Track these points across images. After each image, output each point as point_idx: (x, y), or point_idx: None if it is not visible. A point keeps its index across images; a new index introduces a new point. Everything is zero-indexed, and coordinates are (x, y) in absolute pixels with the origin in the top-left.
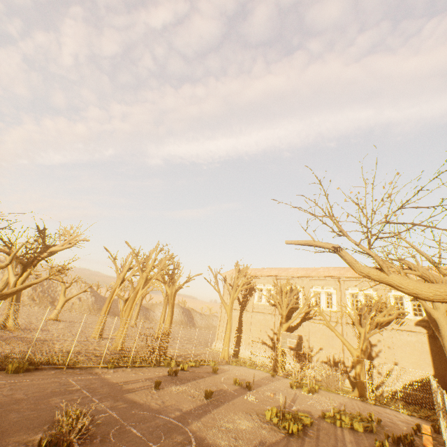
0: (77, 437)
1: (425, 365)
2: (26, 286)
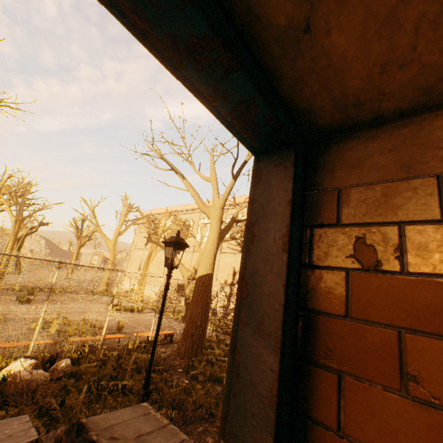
0: None
1: None
2: None
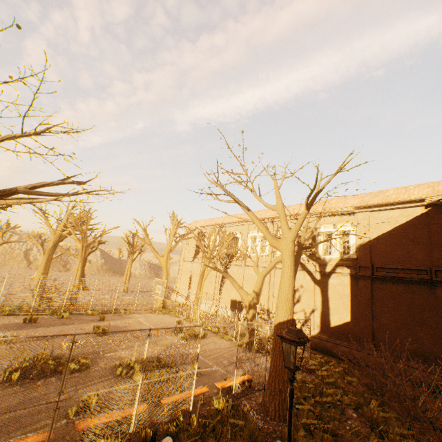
0: None
1: (343, 310)
2: None
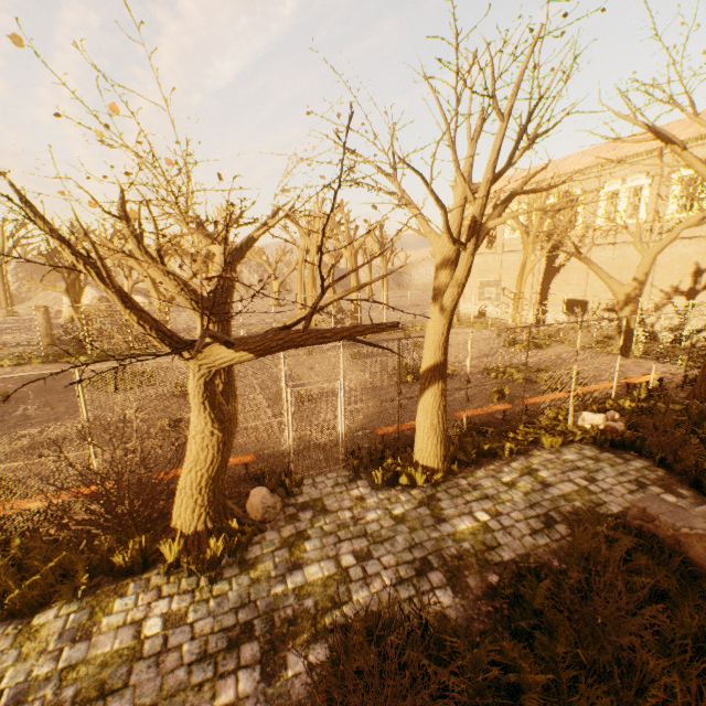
0: None
1: None
2: None
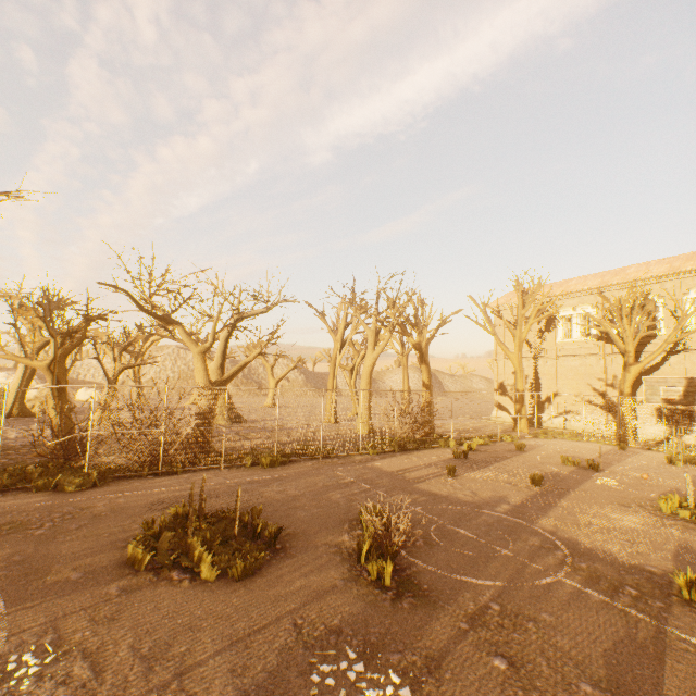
0: (401, 541)
1: None
2: (241, 367)
